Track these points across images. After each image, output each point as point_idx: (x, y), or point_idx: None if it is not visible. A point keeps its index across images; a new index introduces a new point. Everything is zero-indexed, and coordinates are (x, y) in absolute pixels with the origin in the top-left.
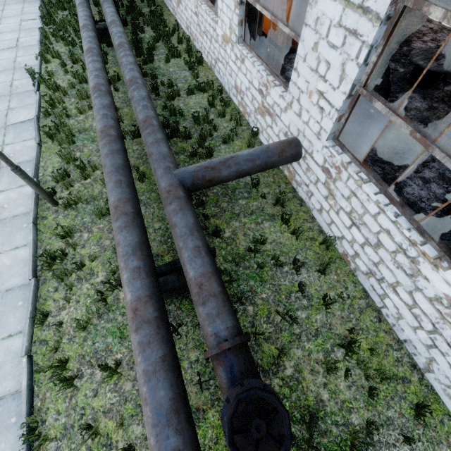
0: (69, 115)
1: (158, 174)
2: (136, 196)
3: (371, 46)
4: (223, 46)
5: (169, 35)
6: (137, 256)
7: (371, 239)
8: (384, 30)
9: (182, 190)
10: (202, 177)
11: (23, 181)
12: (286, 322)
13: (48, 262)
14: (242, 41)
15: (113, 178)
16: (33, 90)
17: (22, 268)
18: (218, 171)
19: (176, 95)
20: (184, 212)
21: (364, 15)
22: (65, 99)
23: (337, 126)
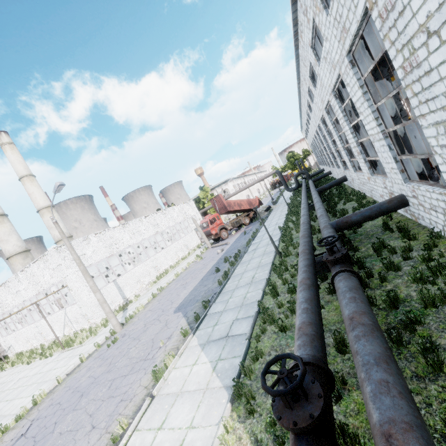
0: (292, 235)
1: (321, 226)
2: (311, 235)
3: (388, 145)
4: (369, 183)
5: (347, 195)
6: (305, 243)
7: (441, 211)
8: (389, 139)
9: (330, 226)
10: (341, 221)
11: (271, 255)
12: (393, 272)
13: (275, 270)
14: (373, 175)
15: (302, 231)
16: (279, 233)
17: (266, 275)
18: (349, 217)
19: (346, 213)
20: (328, 229)
21: (381, 140)
22: (291, 231)
23: (405, 175)
